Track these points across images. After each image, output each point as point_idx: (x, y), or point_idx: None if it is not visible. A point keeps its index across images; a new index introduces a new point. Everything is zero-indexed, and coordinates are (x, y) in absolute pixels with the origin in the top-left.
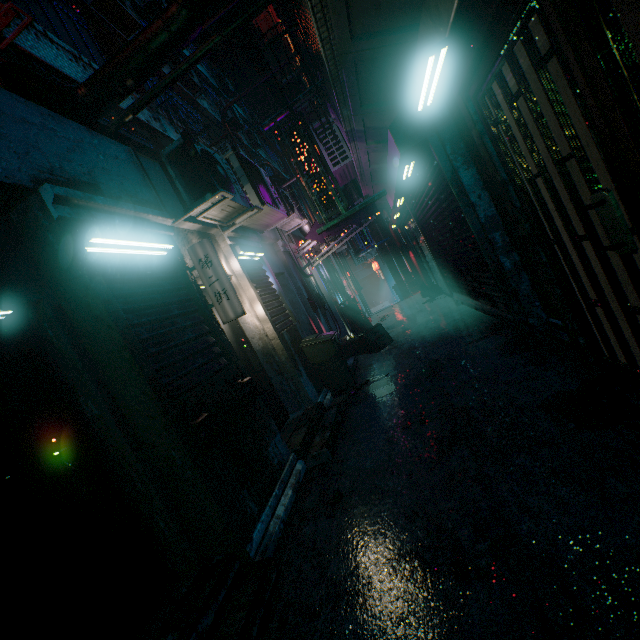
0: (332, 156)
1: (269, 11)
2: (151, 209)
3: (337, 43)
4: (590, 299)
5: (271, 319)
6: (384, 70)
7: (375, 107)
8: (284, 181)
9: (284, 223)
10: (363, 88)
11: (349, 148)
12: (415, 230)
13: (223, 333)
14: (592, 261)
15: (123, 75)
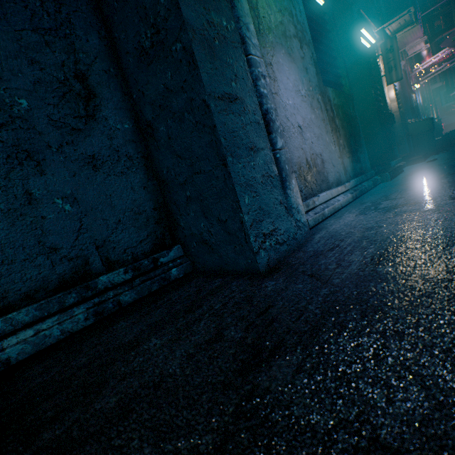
0: None
1: None
2: (371, 21)
3: None
4: None
5: (396, 101)
6: None
7: None
8: None
9: (412, 46)
10: None
11: None
12: None
13: (384, 91)
14: None
15: None
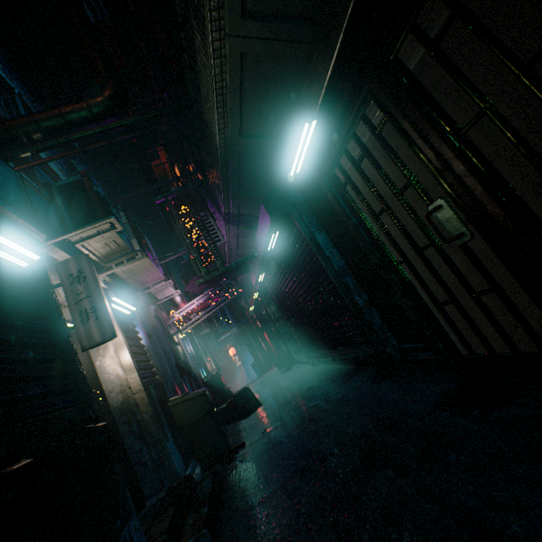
0: (208, 238)
1: (162, 160)
2: (25, 216)
3: (229, 135)
4: (440, 302)
5: (138, 368)
6: (258, 166)
7: (249, 195)
8: (162, 259)
9: (159, 289)
10: (242, 178)
11: (224, 229)
12: (270, 308)
13: (79, 363)
14: (428, 278)
15: (32, 128)
